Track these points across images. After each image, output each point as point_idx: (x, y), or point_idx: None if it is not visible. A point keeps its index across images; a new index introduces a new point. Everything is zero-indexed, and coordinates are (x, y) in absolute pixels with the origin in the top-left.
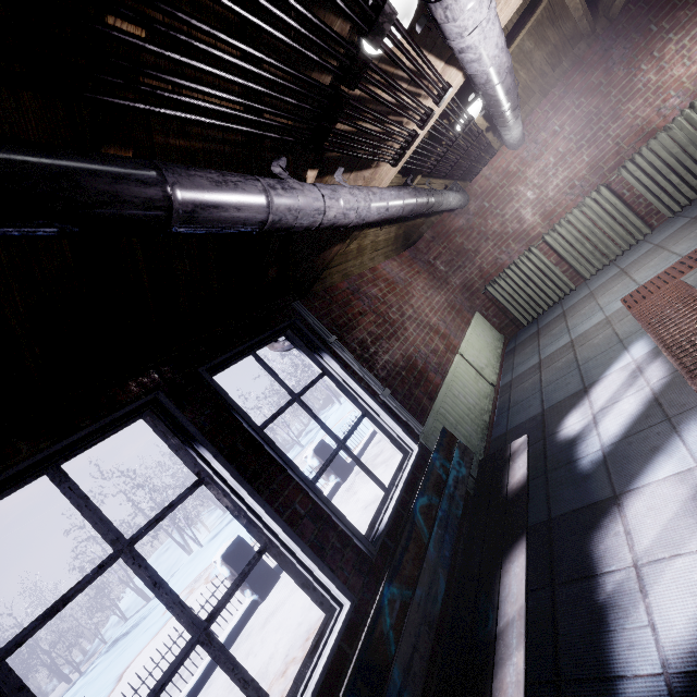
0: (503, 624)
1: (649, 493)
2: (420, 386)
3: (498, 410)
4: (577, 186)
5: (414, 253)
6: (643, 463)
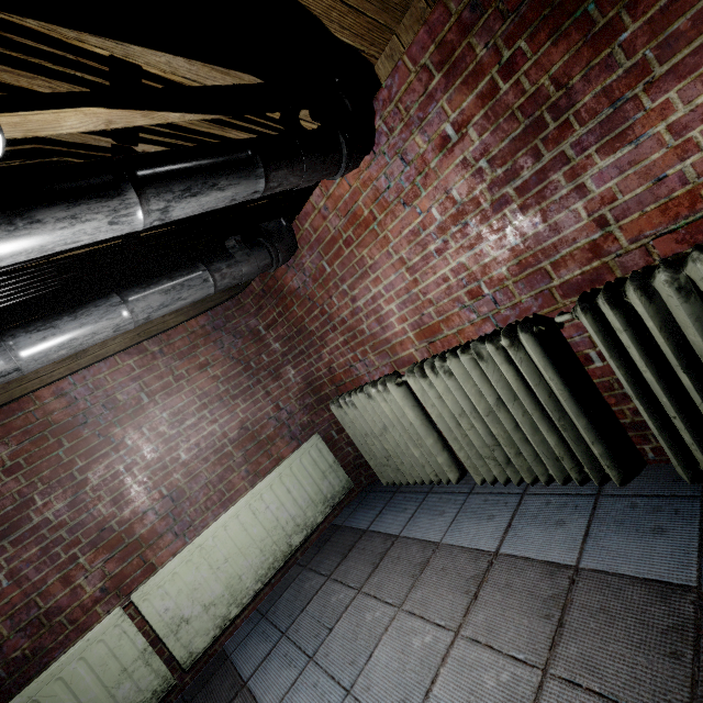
0: None
1: None
2: None
3: None
4: (486, 297)
5: (226, 315)
6: None
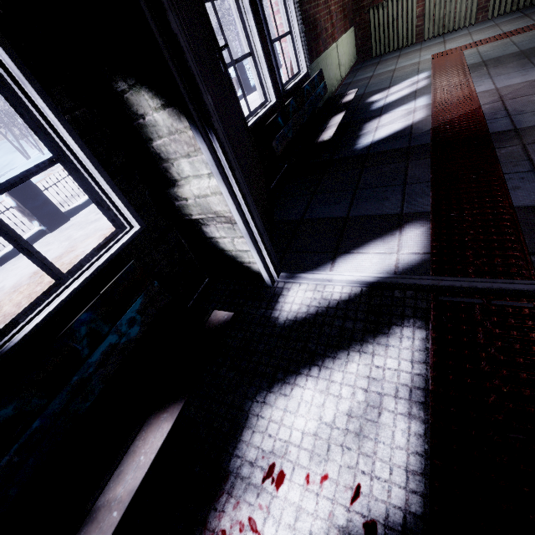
0: (330, 126)
1: (393, 113)
2: (315, 43)
3: (338, 92)
4: None
5: None
6: (397, 107)
